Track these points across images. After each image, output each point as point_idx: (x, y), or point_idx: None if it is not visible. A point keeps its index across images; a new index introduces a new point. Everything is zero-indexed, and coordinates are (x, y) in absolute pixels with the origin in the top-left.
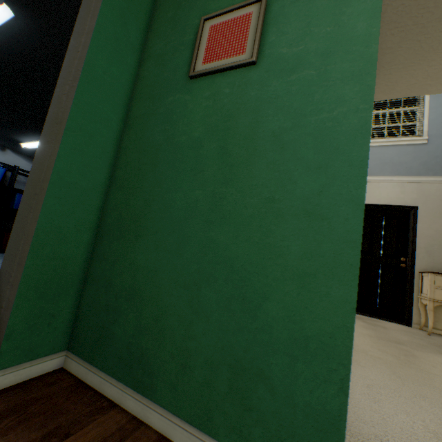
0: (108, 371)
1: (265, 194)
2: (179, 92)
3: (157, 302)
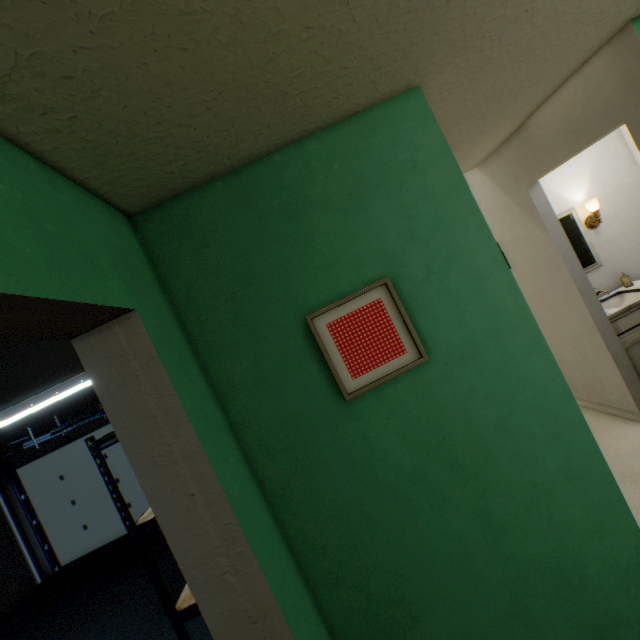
0: None
1: (525, 484)
2: (338, 422)
3: None
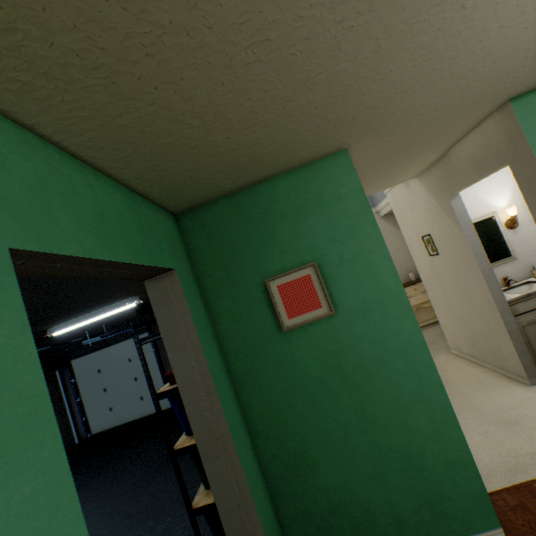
0: None
1: (390, 398)
2: (277, 343)
3: (358, 500)
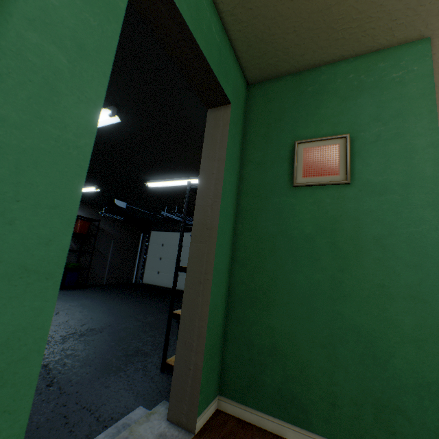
0: (264, 410)
1: (376, 281)
2: (284, 195)
3: (299, 357)
